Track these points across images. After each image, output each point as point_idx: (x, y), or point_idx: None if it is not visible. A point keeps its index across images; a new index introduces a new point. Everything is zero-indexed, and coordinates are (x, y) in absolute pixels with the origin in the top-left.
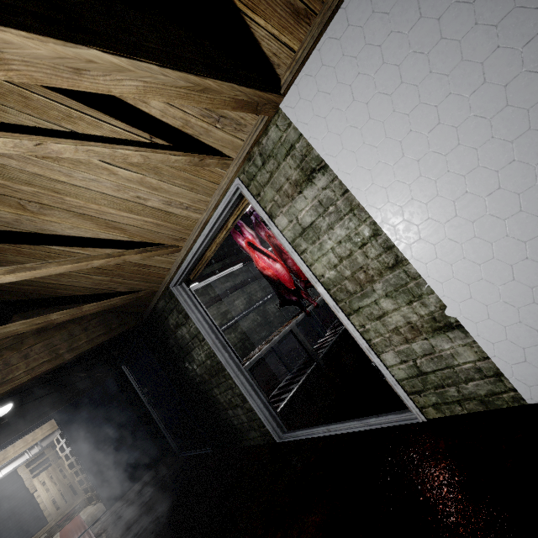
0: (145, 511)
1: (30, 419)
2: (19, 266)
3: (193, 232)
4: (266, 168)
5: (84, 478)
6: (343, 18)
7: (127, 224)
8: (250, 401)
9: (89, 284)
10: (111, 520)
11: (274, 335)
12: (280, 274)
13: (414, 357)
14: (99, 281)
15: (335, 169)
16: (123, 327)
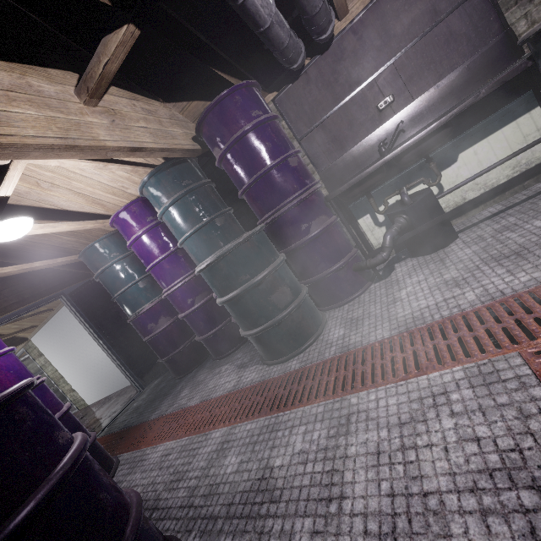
0: None
1: None
2: None
3: None
4: (31, 349)
5: None
6: (39, 334)
7: None
8: None
9: None
10: None
11: None
12: None
13: (72, 396)
14: None
15: (46, 356)
16: None
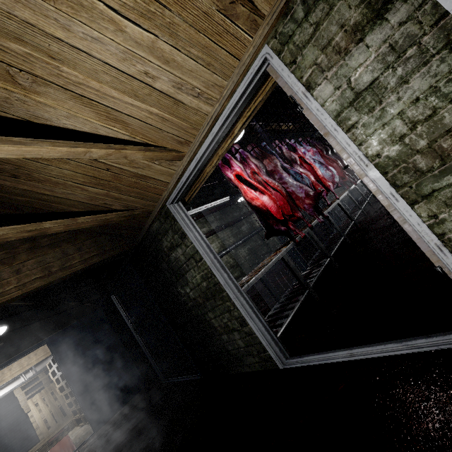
0: (134, 436)
1: (24, 344)
2: (4, 138)
3: (200, 132)
4: (310, 19)
5: (73, 401)
6: None
7: (130, 116)
8: (250, 324)
9: (84, 198)
10: (99, 443)
11: (264, 263)
12: (267, 206)
13: None
14: (95, 194)
15: None
16: (116, 250)
